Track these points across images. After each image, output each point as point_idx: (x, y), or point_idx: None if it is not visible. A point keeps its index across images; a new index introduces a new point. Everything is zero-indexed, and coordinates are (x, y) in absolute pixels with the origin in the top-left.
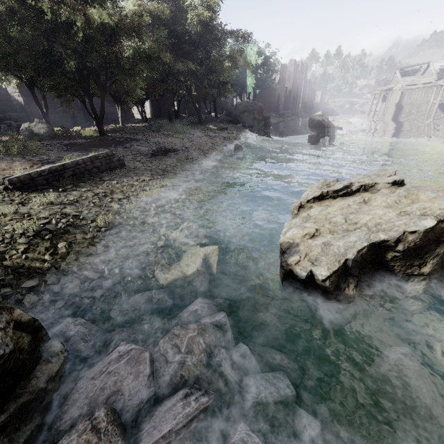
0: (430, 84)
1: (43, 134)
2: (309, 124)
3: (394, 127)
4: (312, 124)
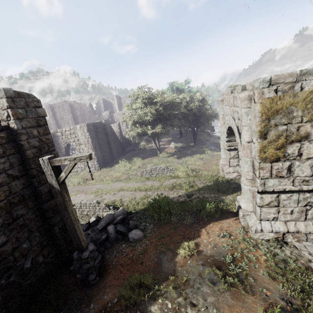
0: None
1: (181, 147)
2: None
3: None
4: None
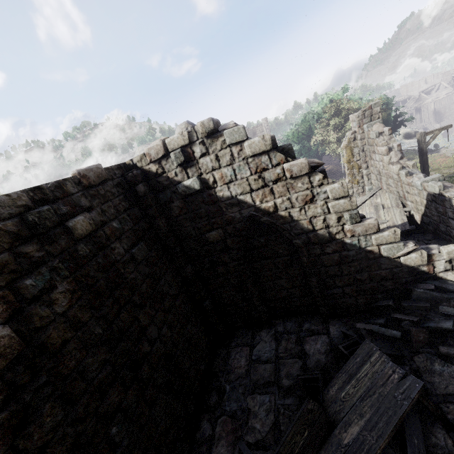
0: (450, 93)
1: None
2: (403, 137)
3: (443, 123)
4: (410, 136)
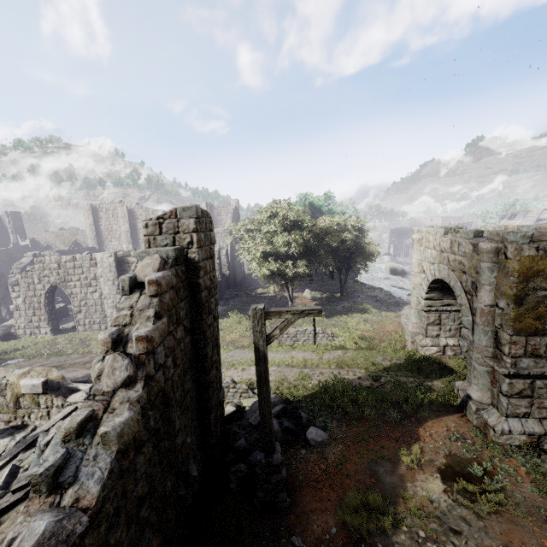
0: None
1: (322, 298)
2: (390, 272)
3: None
4: (396, 272)
